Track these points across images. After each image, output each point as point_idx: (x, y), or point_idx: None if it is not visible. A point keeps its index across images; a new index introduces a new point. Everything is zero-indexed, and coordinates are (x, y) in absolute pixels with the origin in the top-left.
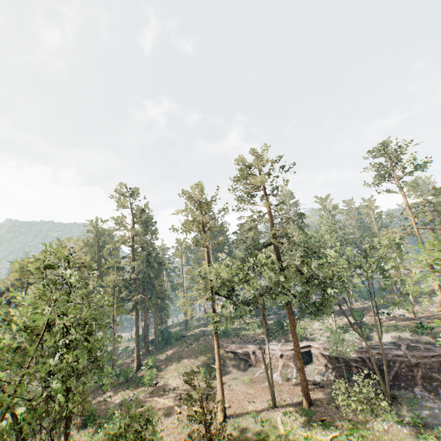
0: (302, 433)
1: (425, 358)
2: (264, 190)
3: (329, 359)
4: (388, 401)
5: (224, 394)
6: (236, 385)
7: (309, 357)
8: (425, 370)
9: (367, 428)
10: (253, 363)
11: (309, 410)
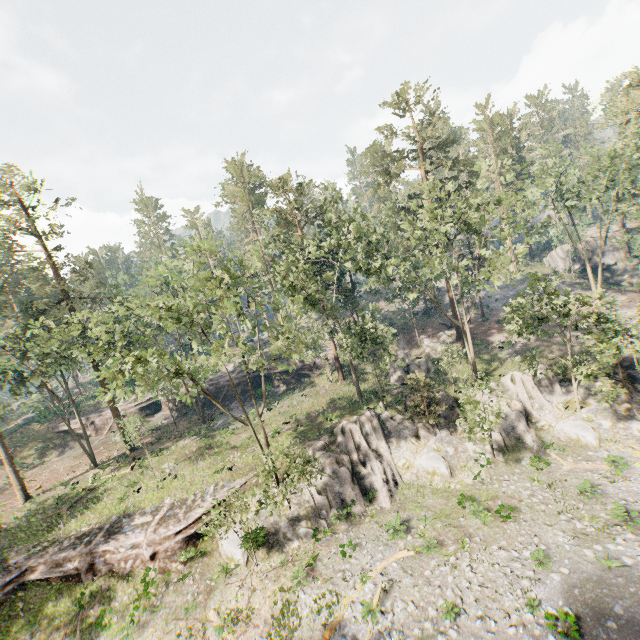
0: (110, 476)
1: (245, 377)
2: (35, 229)
3: (174, 402)
4: (203, 421)
5: (23, 480)
6: (62, 464)
7: (158, 406)
8: (244, 386)
9: (171, 448)
10: (94, 433)
11: (122, 456)
